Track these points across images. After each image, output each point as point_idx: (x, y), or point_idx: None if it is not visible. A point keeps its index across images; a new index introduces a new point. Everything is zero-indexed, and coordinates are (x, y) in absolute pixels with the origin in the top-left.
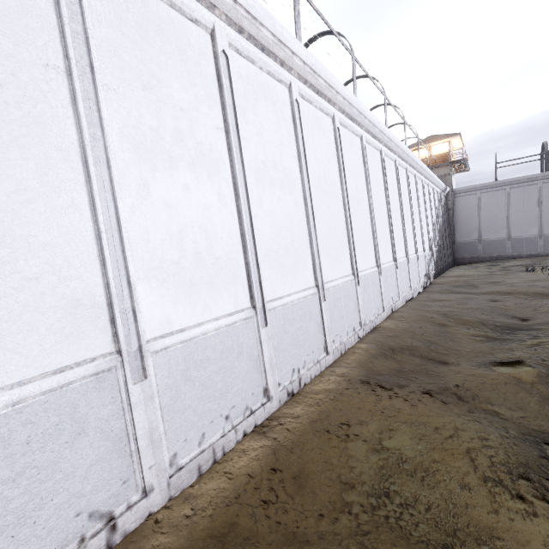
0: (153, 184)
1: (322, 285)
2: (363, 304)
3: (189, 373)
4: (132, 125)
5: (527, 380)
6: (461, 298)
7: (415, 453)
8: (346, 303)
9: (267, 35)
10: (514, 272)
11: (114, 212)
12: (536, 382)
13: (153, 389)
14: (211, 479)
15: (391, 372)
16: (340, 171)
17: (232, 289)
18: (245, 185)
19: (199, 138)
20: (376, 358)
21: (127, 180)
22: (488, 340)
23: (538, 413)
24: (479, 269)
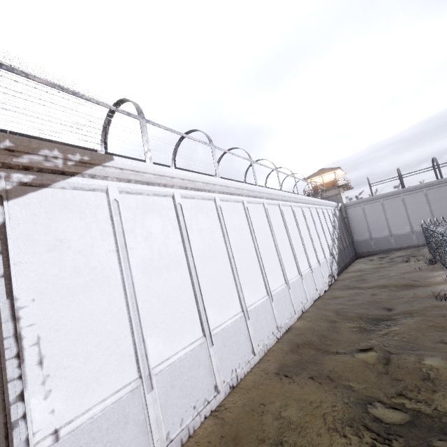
0: (151, 285)
1: (246, 309)
2: (278, 313)
3: (173, 383)
4: (141, 260)
5: (371, 362)
6: (353, 294)
7: (297, 417)
8: (264, 316)
9: (200, 184)
10: (396, 263)
11: (136, 306)
12: (376, 362)
13: (156, 395)
14: (188, 446)
15: (294, 364)
16: (251, 231)
17: (192, 328)
18: (195, 266)
19: (170, 252)
20: (286, 354)
21: (140, 288)
22: (360, 331)
23: (374, 384)
24: (373, 262)
